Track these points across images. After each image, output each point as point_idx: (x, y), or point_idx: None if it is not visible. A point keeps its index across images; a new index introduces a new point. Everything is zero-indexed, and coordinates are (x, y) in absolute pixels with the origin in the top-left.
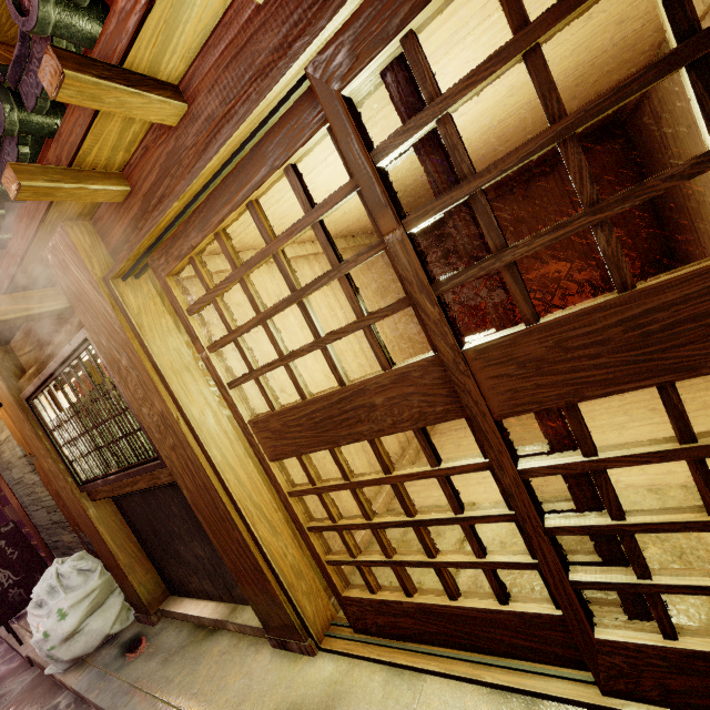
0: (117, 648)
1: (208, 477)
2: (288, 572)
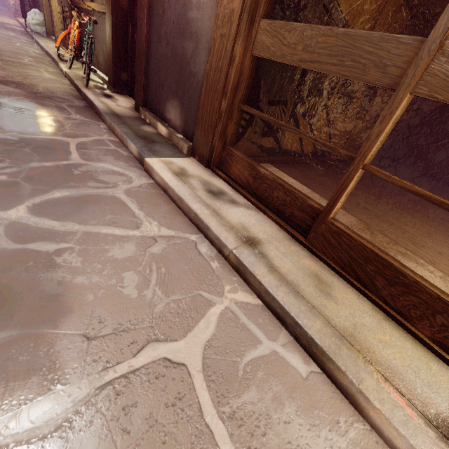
0: (40, 35)
1: (51, 1)
2: (58, 29)
